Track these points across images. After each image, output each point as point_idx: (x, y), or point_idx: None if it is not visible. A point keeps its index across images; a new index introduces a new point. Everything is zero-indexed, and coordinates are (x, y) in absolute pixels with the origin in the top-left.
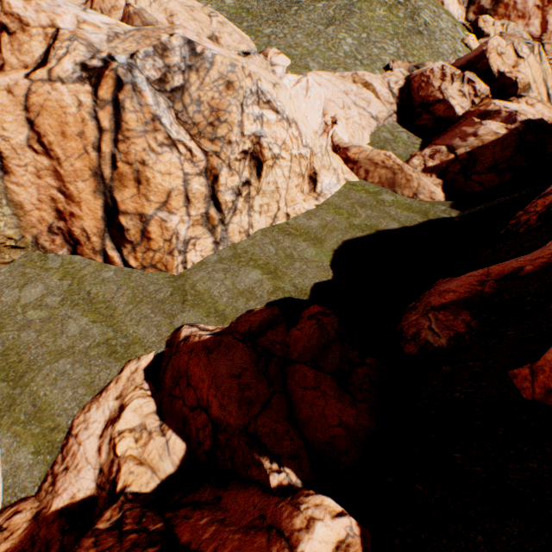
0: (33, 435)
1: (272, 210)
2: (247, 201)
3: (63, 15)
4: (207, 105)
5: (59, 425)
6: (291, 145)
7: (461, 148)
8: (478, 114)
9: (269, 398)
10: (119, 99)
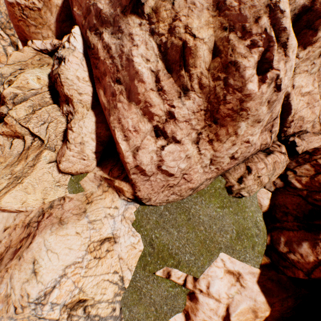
0: None
1: None
2: None
3: None
4: (4, 14)
5: None
6: None
7: None
8: None
9: None
10: None
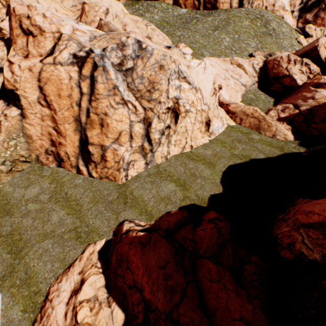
0: (23, 297)
1: (182, 143)
2: (167, 138)
3: (65, 26)
4: (147, 79)
5: (41, 290)
6: (196, 103)
7: (303, 106)
8: (313, 84)
9: (185, 287)
10: (94, 75)
